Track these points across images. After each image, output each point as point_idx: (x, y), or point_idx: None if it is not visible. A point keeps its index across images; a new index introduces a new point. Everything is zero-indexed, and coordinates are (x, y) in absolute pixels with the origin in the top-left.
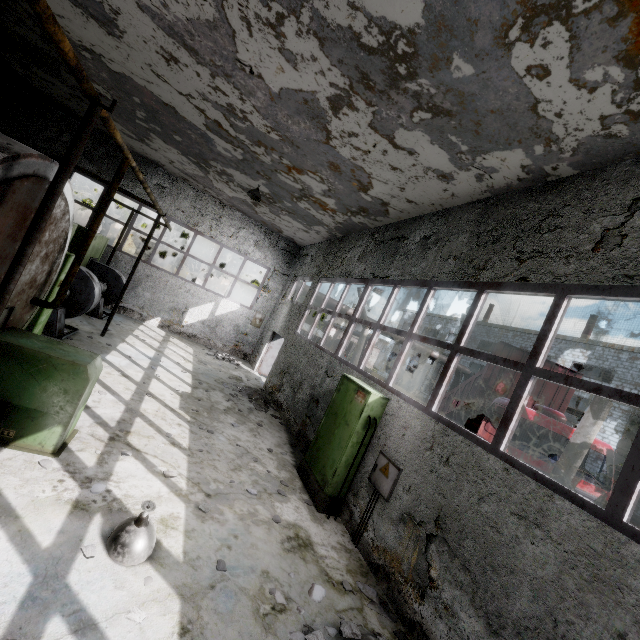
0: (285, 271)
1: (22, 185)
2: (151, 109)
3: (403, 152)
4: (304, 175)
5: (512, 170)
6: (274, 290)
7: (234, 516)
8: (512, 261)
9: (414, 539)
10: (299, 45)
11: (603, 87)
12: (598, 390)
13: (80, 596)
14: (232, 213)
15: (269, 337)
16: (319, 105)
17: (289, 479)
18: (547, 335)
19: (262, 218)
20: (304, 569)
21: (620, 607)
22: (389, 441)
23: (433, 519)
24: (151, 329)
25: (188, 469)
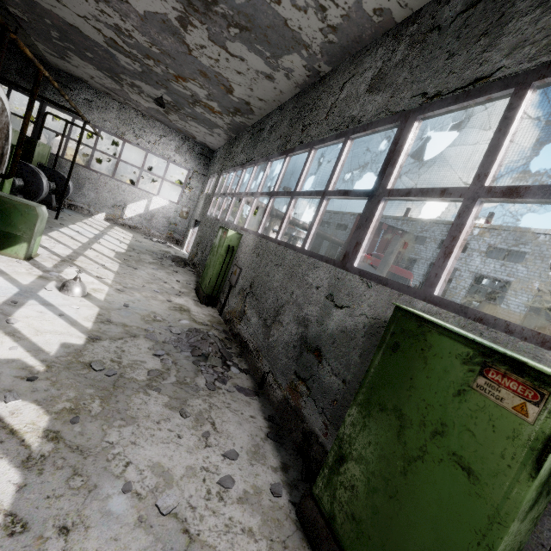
0: (203, 172)
1: None
2: (61, 29)
3: (237, 59)
4: (188, 83)
5: (300, 69)
6: (195, 188)
7: (141, 296)
8: (300, 133)
9: (242, 298)
10: None
11: (309, 10)
12: (311, 194)
13: (45, 298)
14: (152, 123)
15: (193, 224)
16: (173, 24)
17: (187, 292)
18: (303, 172)
19: (177, 126)
20: (179, 315)
21: (295, 282)
22: (239, 257)
23: (249, 285)
24: (98, 221)
25: (114, 278)
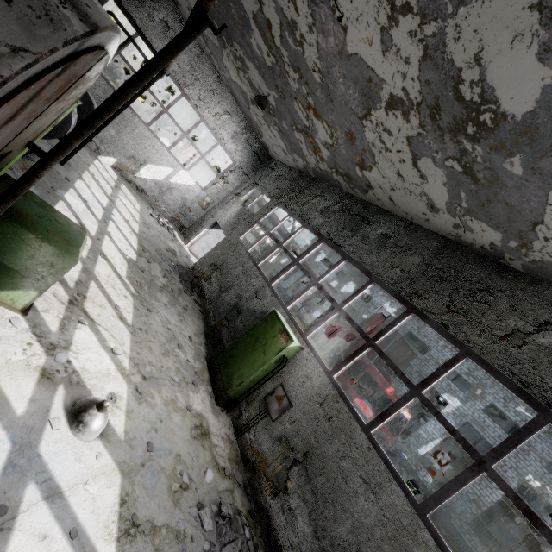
0: (247, 171)
1: (84, 57)
2: None
3: (417, 172)
4: (319, 120)
5: (483, 239)
6: (231, 183)
7: (161, 401)
8: (443, 305)
9: (284, 457)
10: (404, 41)
11: None
12: (453, 433)
13: (49, 466)
14: (225, 93)
15: (211, 224)
16: (379, 92)
17: (201, 370)
18: (440, 376)
19: (251, 115)
20: (203, 455)
21: None
22: (291, 380)
23: (303, 451)
24: (105, 168)
25: (131, 348)
